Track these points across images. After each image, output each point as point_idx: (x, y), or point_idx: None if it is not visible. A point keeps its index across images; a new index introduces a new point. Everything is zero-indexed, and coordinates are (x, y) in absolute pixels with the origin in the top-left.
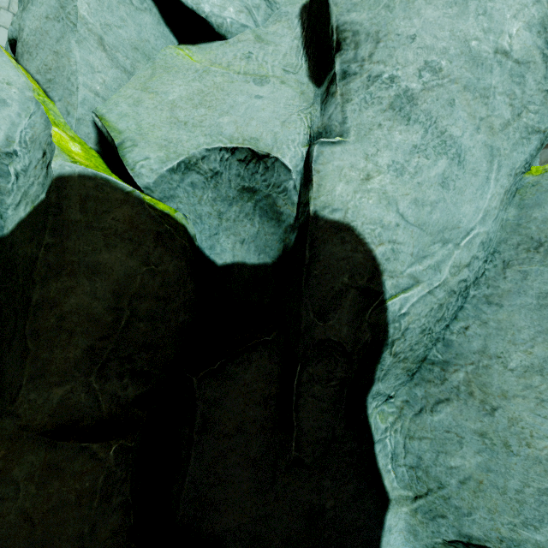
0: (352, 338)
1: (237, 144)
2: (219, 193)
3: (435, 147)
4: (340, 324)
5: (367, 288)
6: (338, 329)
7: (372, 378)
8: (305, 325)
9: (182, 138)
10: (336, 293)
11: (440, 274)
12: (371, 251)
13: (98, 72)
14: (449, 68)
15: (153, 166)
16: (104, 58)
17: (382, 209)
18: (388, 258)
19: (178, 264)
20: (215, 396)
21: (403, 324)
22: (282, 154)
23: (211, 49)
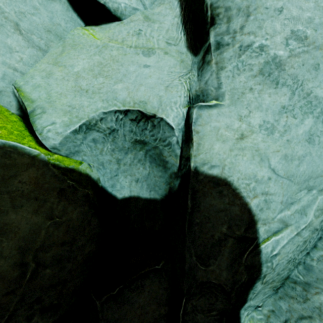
0: (231, 281)
1: (129, 107)
2: (117, 145)
3: (301, 107)
4: (220, 269)
5: (244, 236)
6: (218, 273)
7: (245, 299)
8: (188, 266)
9: (84, 103)
10: (215, 241)
11: (306, 217)
12: (246, 204)
13: (16, 51)
14: (313, 36)
15: (58, 130)
16: (20, 40)
17: (255, 165)
18: (261, 208)
19: (81, 210)
20: (115, 317)
21: (275, 262)
22: (166, 115)
23: (110, 28)
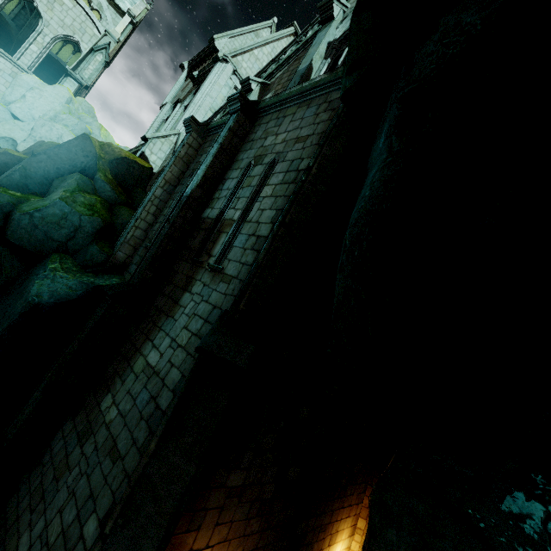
0: None
1: (12, 138)
2: (9, 144)
3: None
4: None
5: None
6: None
7: None
8: None
9: (4, 134)
10: None
11: None
12: None
13: None
14: (43, 139)
15: None
16: None
17: None
18: None
19: None
20: None
21: None
22: (18, 141)
23: (20, 123)
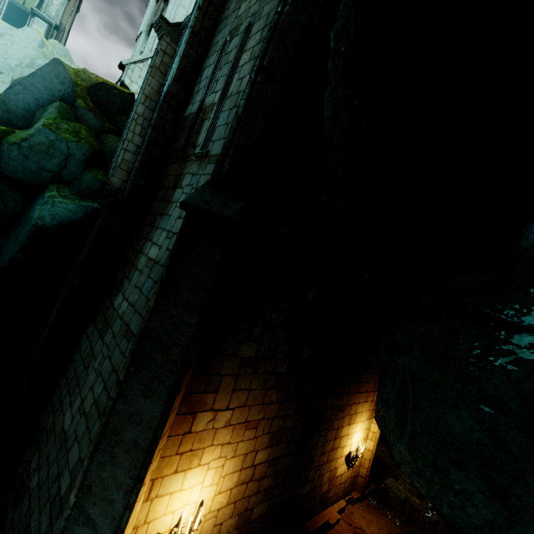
0: None
1: None
2: None
3: None
4: None
5: None
6: None
7: None
8: None
9: None
10: None
11: None
12: None
13: None
14: None
15: None
16: None
17: None
18: None
19: None
20: None
21: None
22: None
23: None
